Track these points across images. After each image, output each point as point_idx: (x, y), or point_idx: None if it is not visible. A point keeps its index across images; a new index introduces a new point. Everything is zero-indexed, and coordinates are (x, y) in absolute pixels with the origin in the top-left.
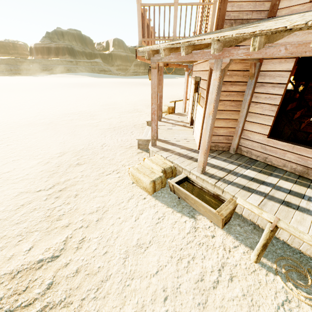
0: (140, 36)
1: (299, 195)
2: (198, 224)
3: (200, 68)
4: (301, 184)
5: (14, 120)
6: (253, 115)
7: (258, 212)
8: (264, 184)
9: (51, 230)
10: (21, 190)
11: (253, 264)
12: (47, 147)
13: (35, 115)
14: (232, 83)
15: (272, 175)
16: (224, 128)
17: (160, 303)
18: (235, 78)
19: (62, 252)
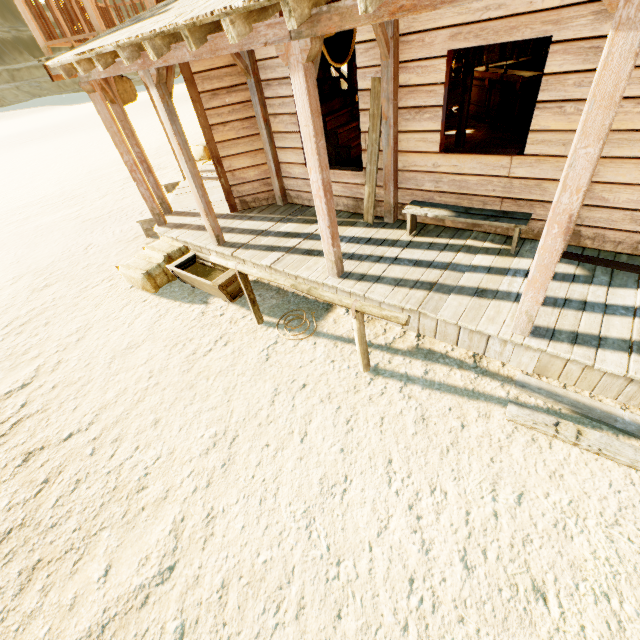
0: (40, 39)
1: None
2: (209, 308)
3: None
4: (347, 224)
5: None
6: (279, 137)
7: (225, 264)
8: (297, 237)
9: (17, 365)
10: None
11: (257, 326)
12: None
13: None
14: (228, 89)
15: (316, 223)
16: (253, 168)
17: (144, 382)
18: (228, 81)
19: (34, 379)
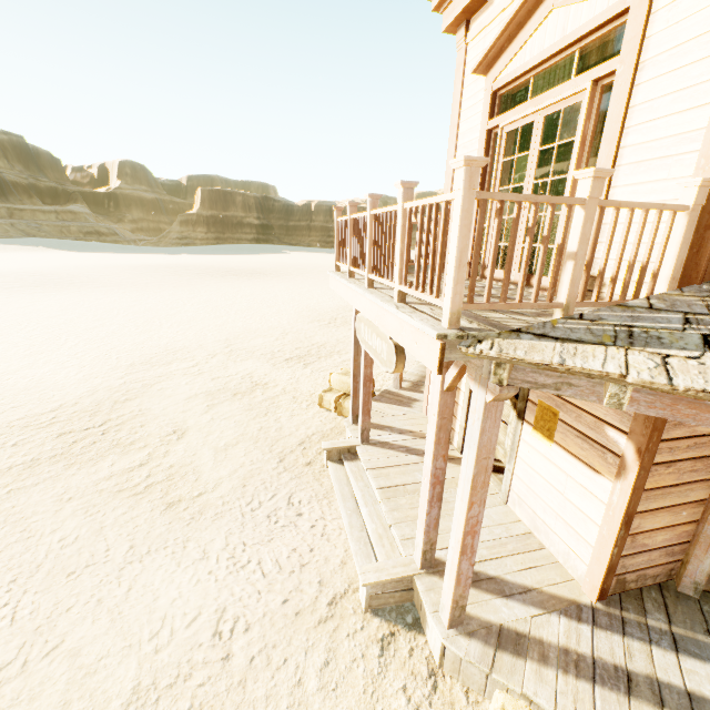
0: (458, 297)
1: None
2: None
3: None
4: None
5: None
6: None
7: None
8: None
9: None
10: None
11: None
12: None
13: None
14: None
15: None
16: (667, 528)
17: None
18: None
19: None
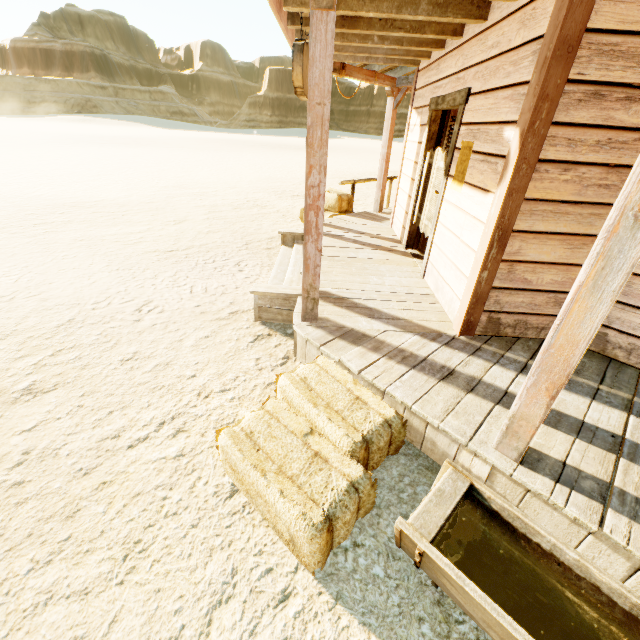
0: None
1: None
2: None
3: (462, 60)
4: None
5: None
6: None
7: None
8: None
9: None
10: None
11: None
12: None
13: None
14: (634, 91)
15: None
16: (559, 267)
17: None
18: None
19: None
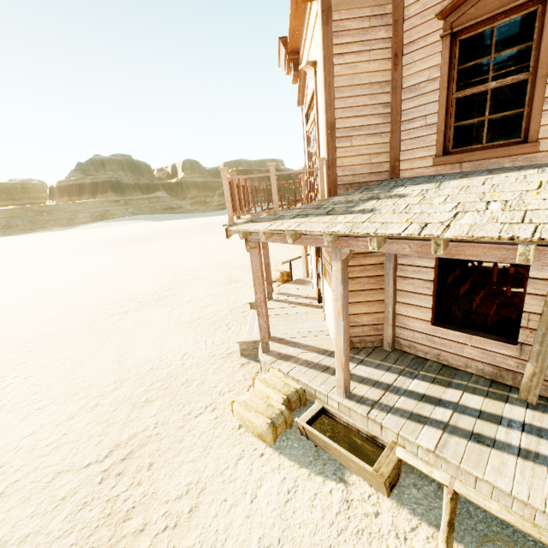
0: (230, 212)
1: (493, 419)
2: (351, 492)
3: None
4: (495, 397)
5: (31, 325)
6: (404, 294)
7: (426, 471)
8: (441, 405)
9: (117, 542)
10: (58, 468)
11: None
12: (91, 373)
13: (65, 310)
14: (365, 254)
15: (451, 386)
16: (368, 314)
17: None
18: None
19: None
